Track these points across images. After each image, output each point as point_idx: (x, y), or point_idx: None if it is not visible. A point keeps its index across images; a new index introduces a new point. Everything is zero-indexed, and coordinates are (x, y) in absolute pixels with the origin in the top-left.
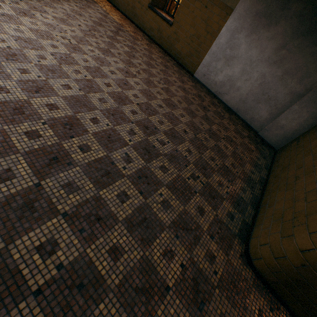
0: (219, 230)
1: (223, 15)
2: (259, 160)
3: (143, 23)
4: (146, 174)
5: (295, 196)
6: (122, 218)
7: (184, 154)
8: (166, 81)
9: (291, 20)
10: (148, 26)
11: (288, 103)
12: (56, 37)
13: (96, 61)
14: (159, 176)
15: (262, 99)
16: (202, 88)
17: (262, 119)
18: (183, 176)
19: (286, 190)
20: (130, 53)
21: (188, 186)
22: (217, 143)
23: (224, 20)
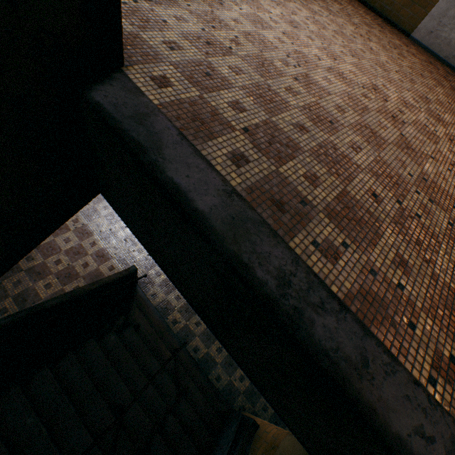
0: None
1: None
2: None
3: None
4: (451, 138)
5: None
6: None
7: None
8: (393, 45)
9: None
10: None
11: None
12: None
13: (332, 23)
14: None
15: None
16: (425, 54)
17: None
18: None
19: None
20: (342, 10)
21: None
22: None
23: None
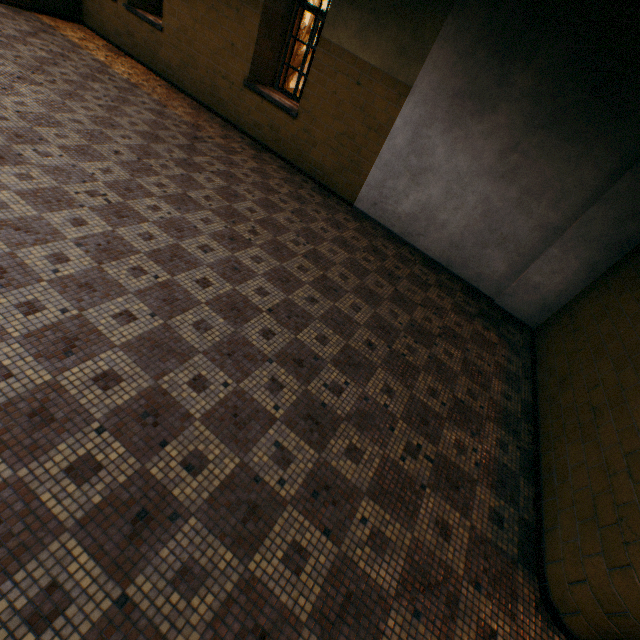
0: (485, 563)
1: (393, 97)
2: (511, 363)
3: (239, 115)
4: (325, 480)
5: (607, 461)
6: (305, 614)
7: (382, 401)
8: (308, 235)
9: (519, 102)
10: (249, 121)
11: (538, 245)
12: (76, 197)
13: (168, 230)
14: (350, 474)
15: (491, 240)
16: (375, 230)
17: (498, 275)
18: (391, 456)
19: (582, 441)
20: (227, 189)
21: (407, 479)
22: (432, 351)
23: (396, 106)
